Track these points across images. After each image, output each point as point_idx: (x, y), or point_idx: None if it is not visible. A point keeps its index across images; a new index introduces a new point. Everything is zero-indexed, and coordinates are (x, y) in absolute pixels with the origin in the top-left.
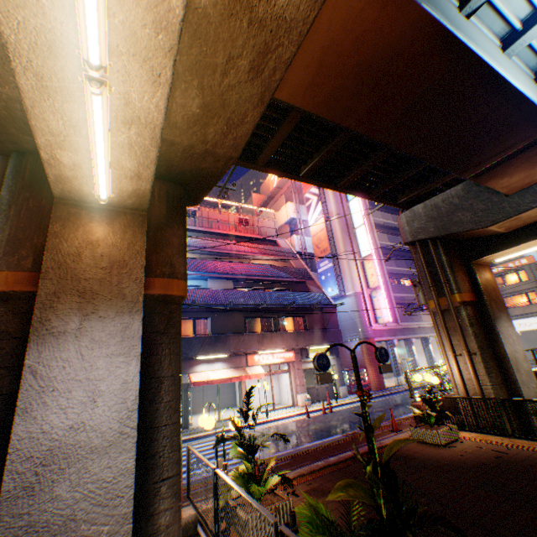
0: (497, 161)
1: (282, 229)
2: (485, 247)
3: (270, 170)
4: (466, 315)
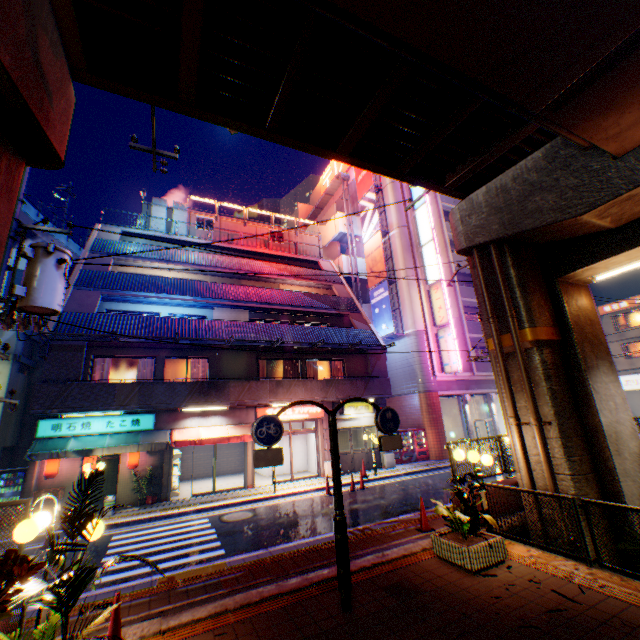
0: (592, 69)
1: (331, 248)
2: (579, 255)
3: (210, 115)
4: (541, 361)
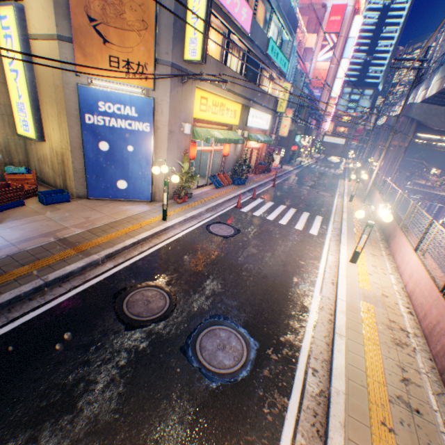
0: None
1: None
2: None
3: None
4: None
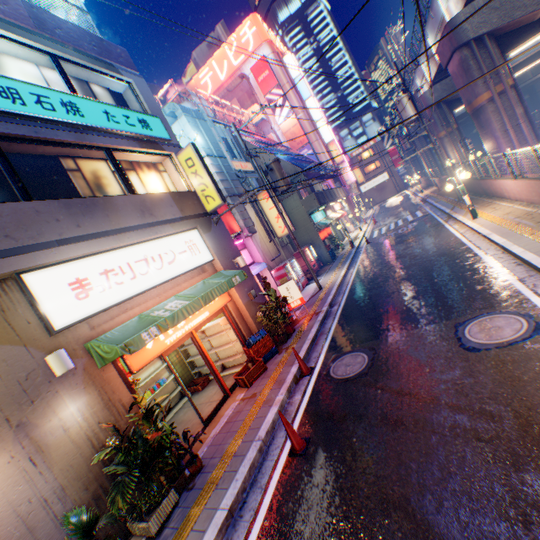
0: None
1: None
2: (458, 104)
3: None
4: (457, 134)
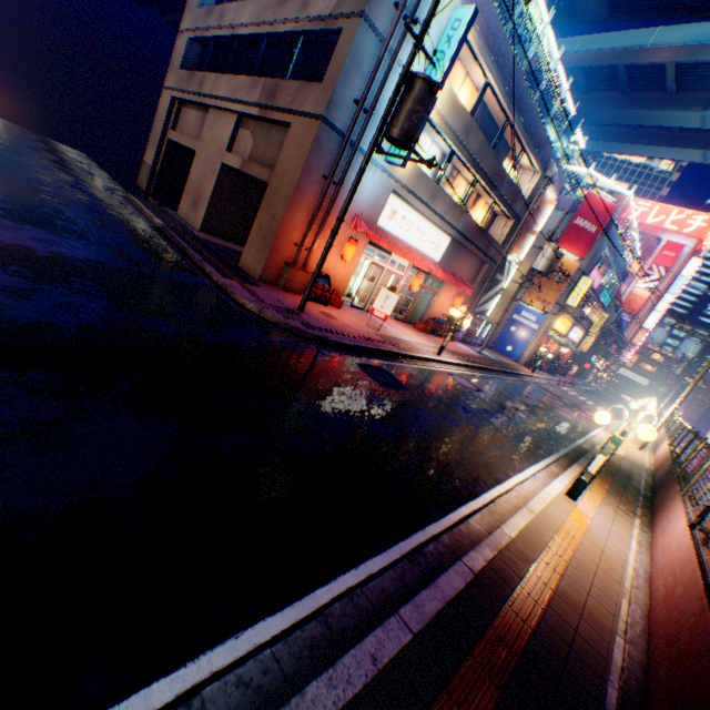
0: None
1: None
2: None
3: None
4: None
